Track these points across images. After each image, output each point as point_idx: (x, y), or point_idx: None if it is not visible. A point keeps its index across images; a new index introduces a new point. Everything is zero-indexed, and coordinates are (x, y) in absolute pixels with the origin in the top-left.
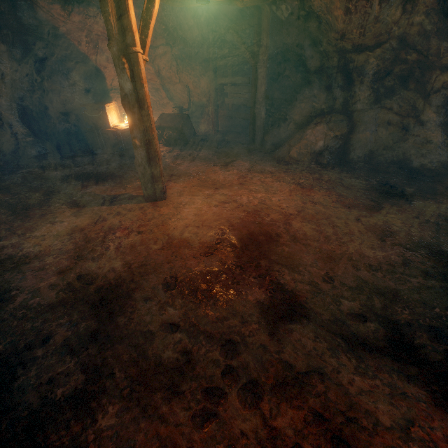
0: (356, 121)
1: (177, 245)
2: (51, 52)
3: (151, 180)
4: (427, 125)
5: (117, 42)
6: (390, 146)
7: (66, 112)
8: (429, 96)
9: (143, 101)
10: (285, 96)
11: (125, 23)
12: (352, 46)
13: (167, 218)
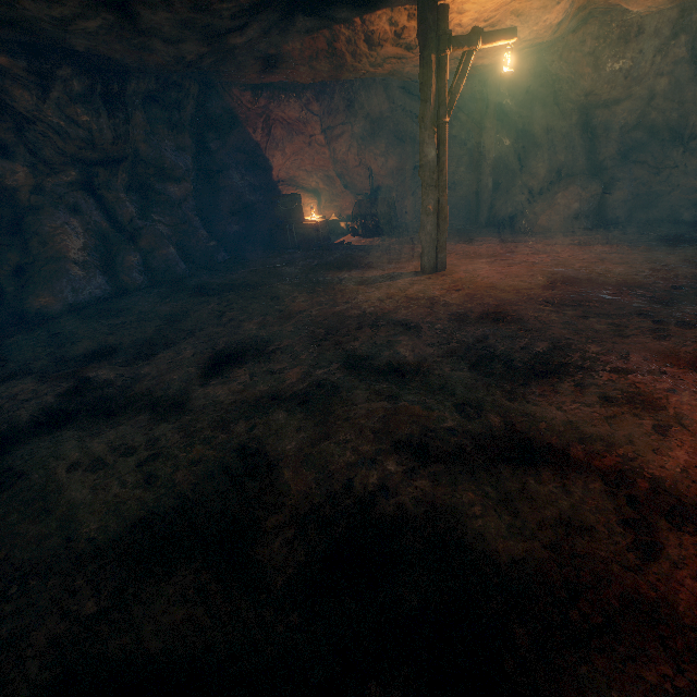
0: (608, 179)
1: (511, 290)
2: (223, 143)
3: (435, 250)
4: (691, 174)
5: (431, 115)
6: (651, 202)
7: (236, 211)
8: (688, 143)
9: (443, 167)
10: (508, 165)
11: (441, 99)
12: (598, 101)
13: (470, 279)
